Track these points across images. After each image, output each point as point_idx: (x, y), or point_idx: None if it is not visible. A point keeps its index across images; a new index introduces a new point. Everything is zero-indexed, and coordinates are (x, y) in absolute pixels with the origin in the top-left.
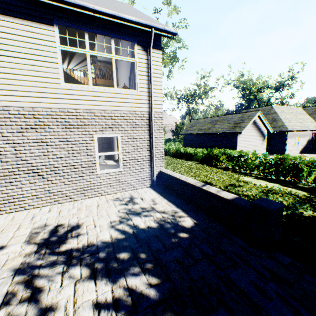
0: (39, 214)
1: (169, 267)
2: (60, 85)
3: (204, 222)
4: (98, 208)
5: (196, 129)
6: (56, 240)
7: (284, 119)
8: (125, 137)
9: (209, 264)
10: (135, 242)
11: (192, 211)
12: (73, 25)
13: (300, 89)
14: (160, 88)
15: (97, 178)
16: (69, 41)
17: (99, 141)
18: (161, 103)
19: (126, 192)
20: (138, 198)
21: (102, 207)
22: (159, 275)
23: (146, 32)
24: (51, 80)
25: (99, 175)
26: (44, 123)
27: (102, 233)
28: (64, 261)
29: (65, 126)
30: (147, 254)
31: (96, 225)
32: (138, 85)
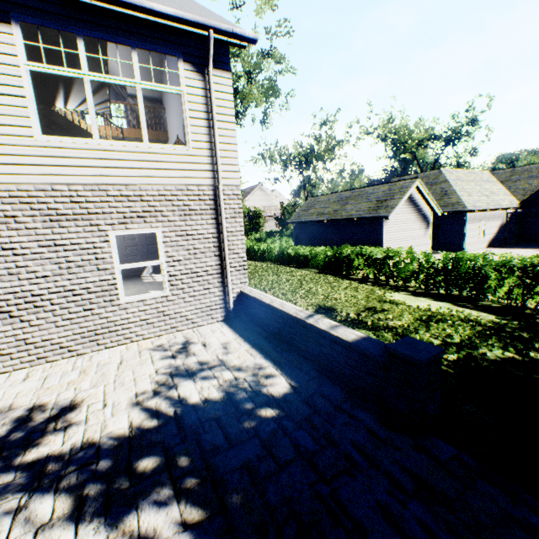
0: (4, 386)
1: (228, 484)
2: (33, 139)
3: (309, 385)
4: (119, 368)
5: (314, 213)
6: (21, 439)
7: (461, 192)
8: (171, 233)
9: (305, 472)
10: (174, 434)
11: (290, 364)
12: (52, 23)
13: (487, 140)
14: (233, 141)
15: (120, 312)
16: (56, 56)
17: (142, 241)
18: (235, 169)
19: (179, 333)
20: (199, 343)
21: (129, 364)
22: (207, 502)
23: (199, 37)
24: (13, 130)
25: (125, 305)
26: (5, 213)
27: (116, 418)
28: (26, 485)
29: (50, 217)
30: (192, 458)
31: (108, 402)
32: (189, 137)
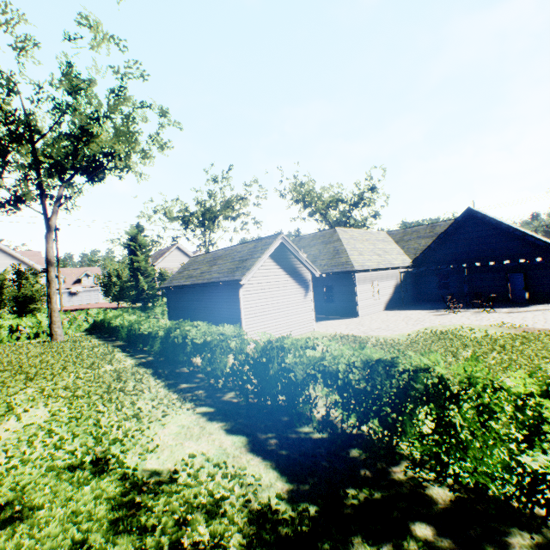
0: None
1: None
2: None
3: None
4: None
5: (185, 275)
6: None
7: (352, 250)
8: None
9: None
10: None
11: None
12: None
13: (386, 205)
14: None
15: None
16: None
17: None
18: None
19: None
20: None
21: None
22: None
23: None
24: None
25: None
26: None
27: None
28: None
29: None
30: None
31: None
32: None
